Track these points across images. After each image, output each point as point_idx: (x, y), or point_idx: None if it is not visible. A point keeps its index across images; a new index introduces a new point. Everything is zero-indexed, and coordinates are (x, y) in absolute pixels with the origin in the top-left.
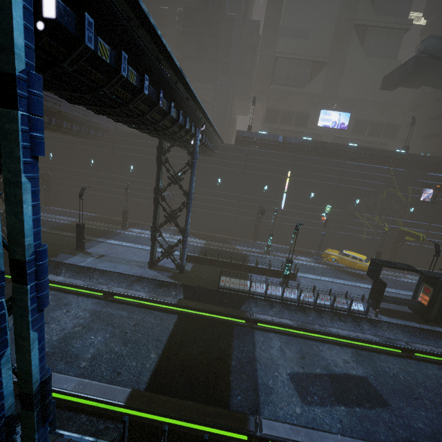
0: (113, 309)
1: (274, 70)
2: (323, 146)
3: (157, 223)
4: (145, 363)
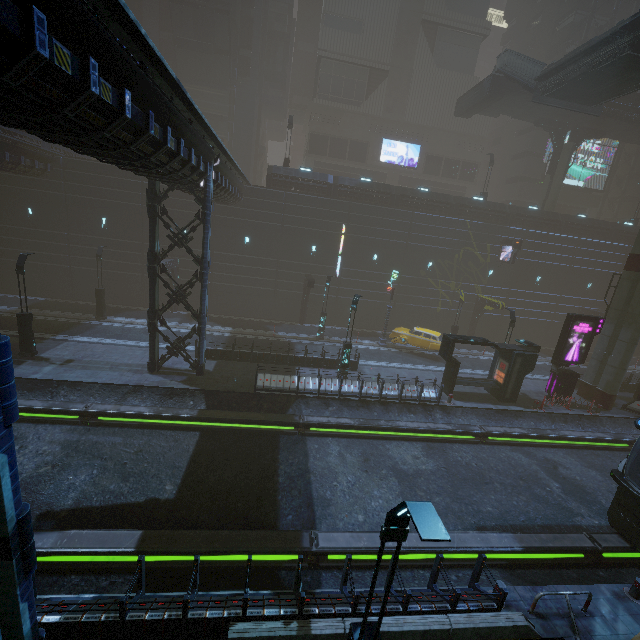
0: (99, 436)
1: (318, 75)
2: (386, 191)
3: (157, 305)
4: (158, 498)
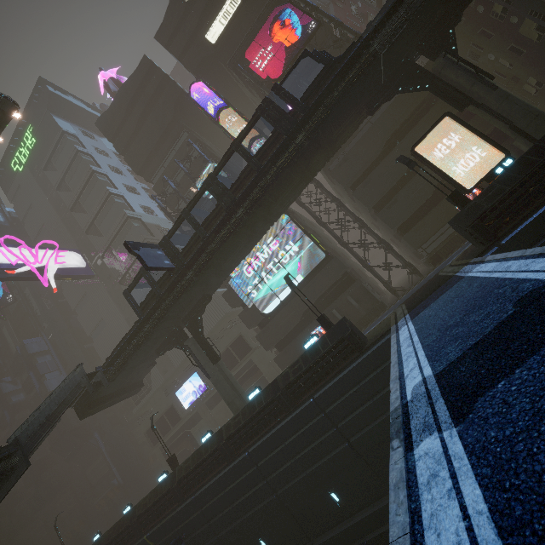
0: None
1: None
2: None
3: None
4: None
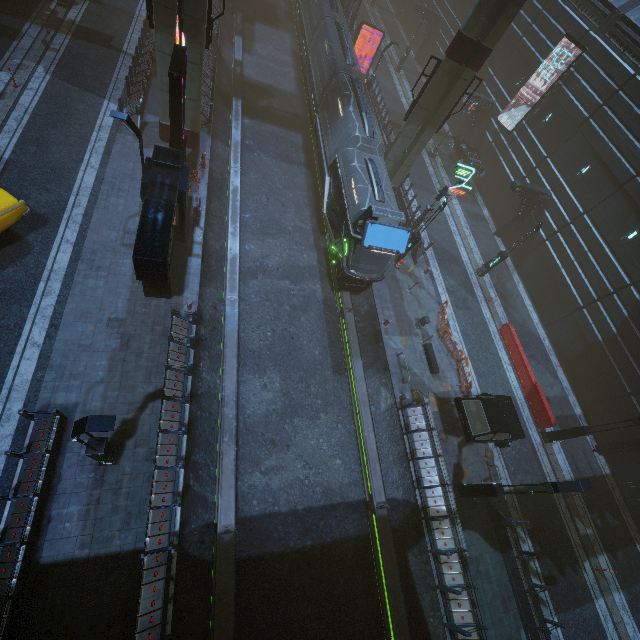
0: None
1: None
2: None
3: None
4: None
